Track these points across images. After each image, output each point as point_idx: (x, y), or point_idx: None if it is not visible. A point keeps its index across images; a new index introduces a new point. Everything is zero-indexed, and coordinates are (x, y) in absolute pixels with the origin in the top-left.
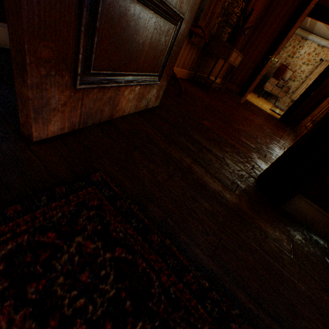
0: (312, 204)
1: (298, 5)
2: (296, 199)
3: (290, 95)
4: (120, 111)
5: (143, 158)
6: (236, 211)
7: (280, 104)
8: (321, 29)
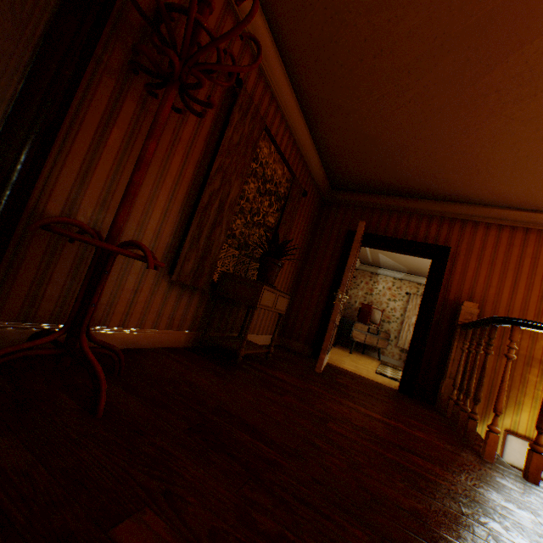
0: None
1: (346, 236)
2: None
3: (395, 342)
4: None
5: None
6: None
7: (388, 356)
8: (387, 261)
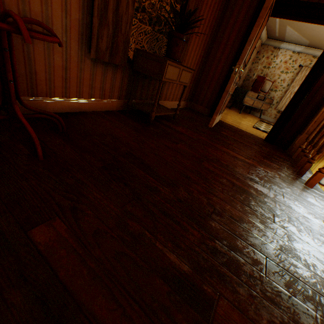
0: None
1: (257, 6)
2: None
3: (275, 106)
4: None
5: None
6: None
7: (267, 116)
8: (292, 35)
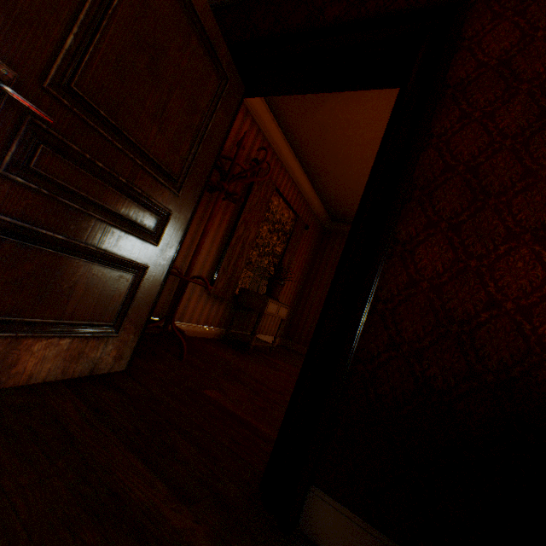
0: (342, 506)
1: None
2: (316, 502)
3: None
4: (22, 375)
5: (5, 447)
6: (170, 544)
7: None
8: None
